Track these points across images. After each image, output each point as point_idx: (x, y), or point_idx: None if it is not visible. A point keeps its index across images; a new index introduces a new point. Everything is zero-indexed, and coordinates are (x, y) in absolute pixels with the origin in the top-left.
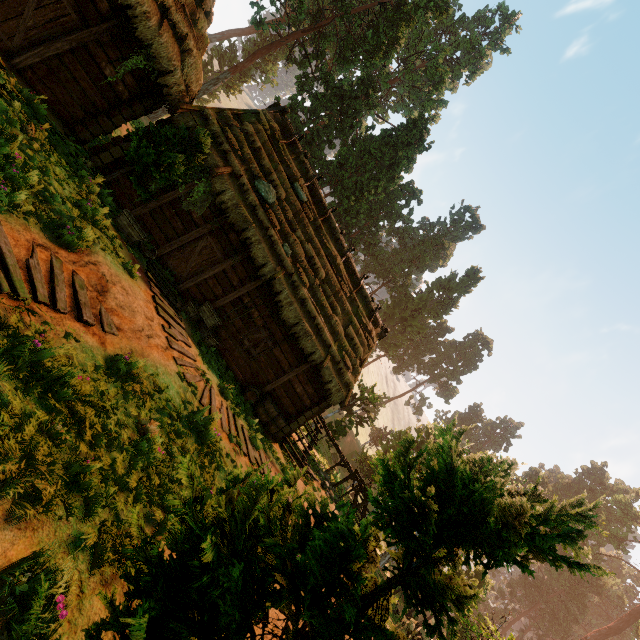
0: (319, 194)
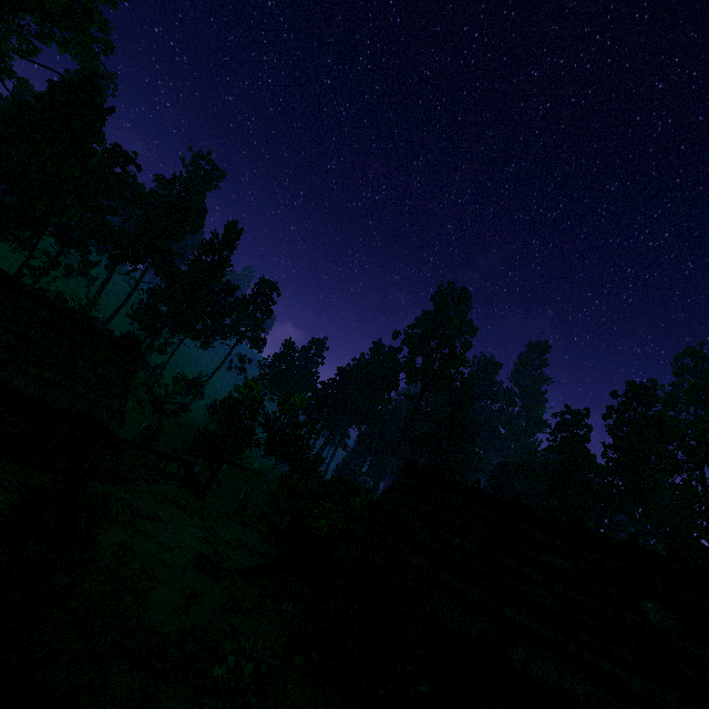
0: None
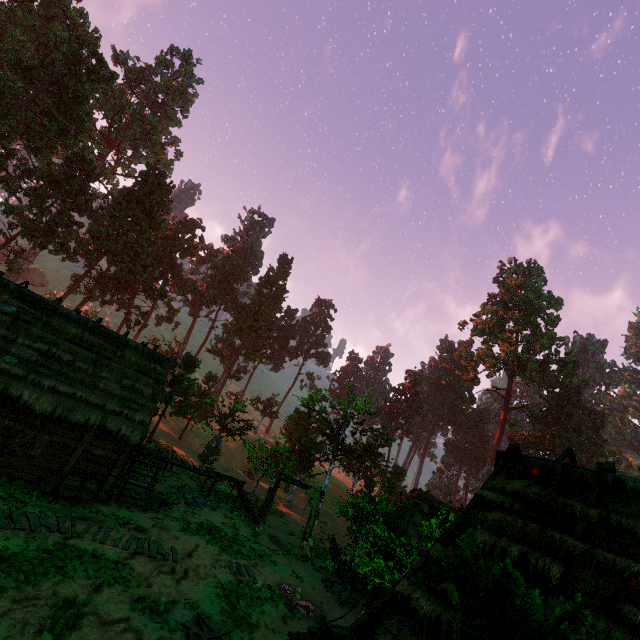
0: (33, 297)
